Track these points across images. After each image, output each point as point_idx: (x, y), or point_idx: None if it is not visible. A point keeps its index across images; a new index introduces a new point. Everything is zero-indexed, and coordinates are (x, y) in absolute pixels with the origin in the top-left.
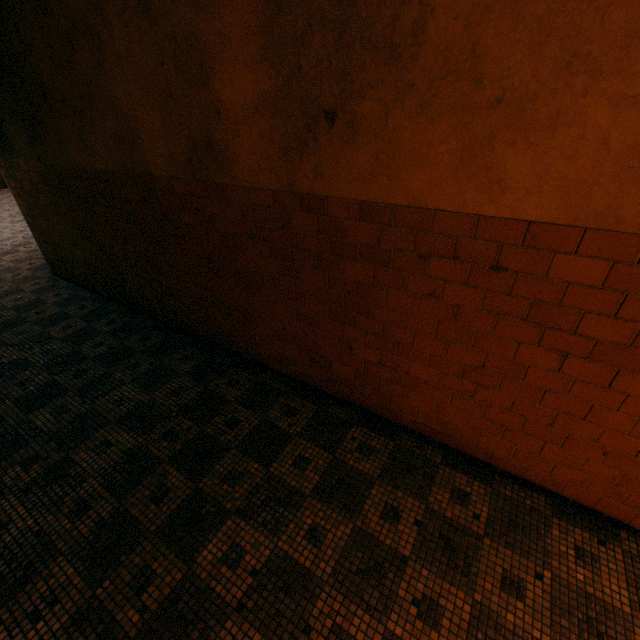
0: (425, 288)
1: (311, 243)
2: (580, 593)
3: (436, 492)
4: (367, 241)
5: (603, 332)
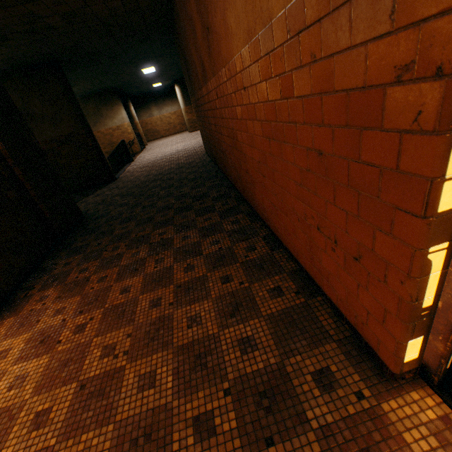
0: (240, 114)
1: (222, 103)
2: (251, 297)
3: (242, 244)
4: (227, 93)
5: (270, 115)
